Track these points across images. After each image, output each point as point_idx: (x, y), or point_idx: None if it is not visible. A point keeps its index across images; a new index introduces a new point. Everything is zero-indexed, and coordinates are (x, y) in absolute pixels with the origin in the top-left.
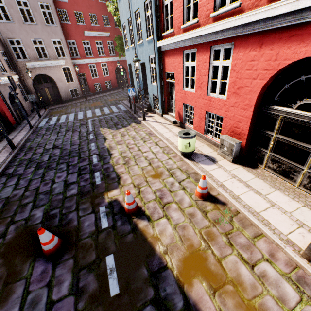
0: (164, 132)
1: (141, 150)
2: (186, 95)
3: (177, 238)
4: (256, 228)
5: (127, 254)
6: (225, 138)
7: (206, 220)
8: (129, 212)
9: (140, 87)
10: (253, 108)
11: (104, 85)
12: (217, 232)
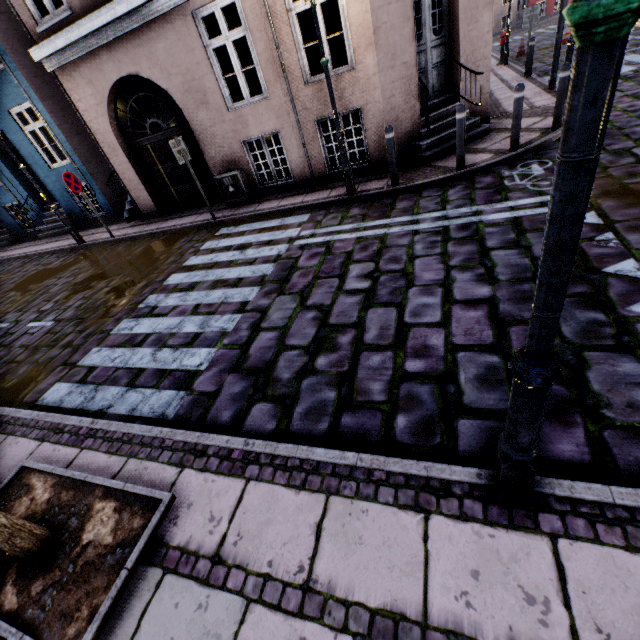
0: None
1: None
2: None
3: None
4: None
5: None
6: None
7: None
8: None
9: None
10: None
11: (552, 4)
12: None
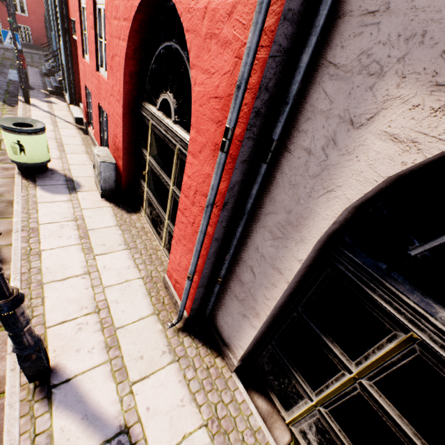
0: None
1: None
2: (85, 69)
3: None
4: None
5: None
6: (95, 151)
7: None
8: None
9: (11, 27)
10: (124, 100)
11: None
12: None
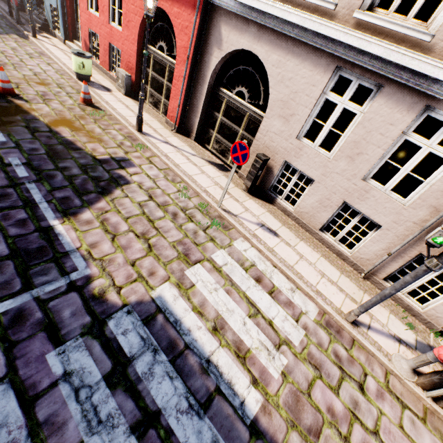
0: (62, 58)
1: (24, 63)
2: (91, 18)
3: (53, 113)
4: (119, 122)
5: (1, 110)
6: (120, 70)
7: (83, 113)
8: (3, 91)
9: None
10: (137, 44)
11: None
12: (89, 118)
